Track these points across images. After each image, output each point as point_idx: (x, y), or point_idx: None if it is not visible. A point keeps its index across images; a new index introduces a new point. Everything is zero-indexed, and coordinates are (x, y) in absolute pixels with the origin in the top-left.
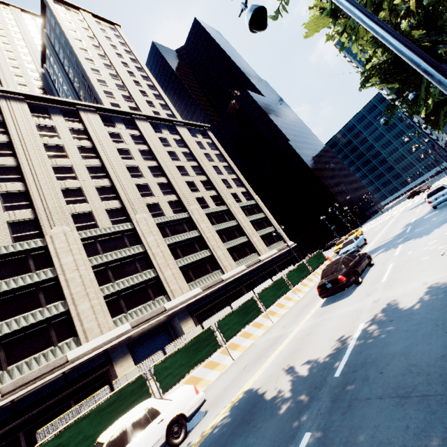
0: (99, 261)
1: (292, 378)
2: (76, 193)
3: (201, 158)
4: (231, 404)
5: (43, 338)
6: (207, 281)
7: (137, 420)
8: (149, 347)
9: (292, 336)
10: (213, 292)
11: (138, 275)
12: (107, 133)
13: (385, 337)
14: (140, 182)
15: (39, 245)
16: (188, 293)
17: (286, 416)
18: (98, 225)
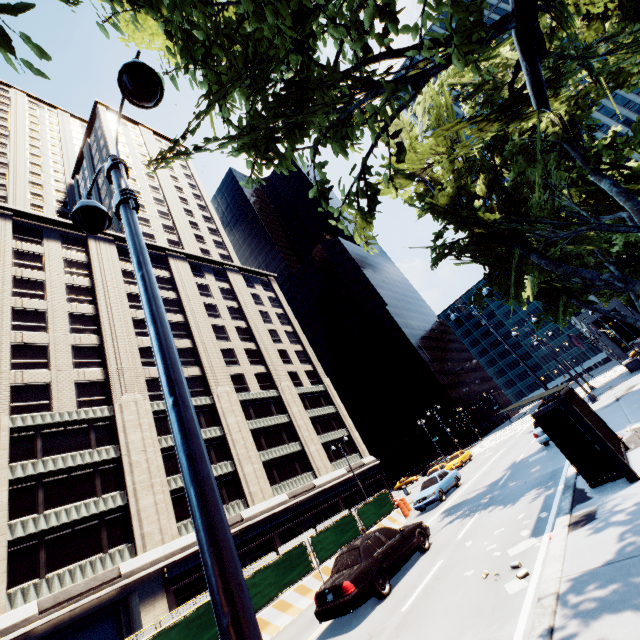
0: (28, 471)
1: None
2: (36, 352)
3: (253, 318)
4: None
5: None
6: None
7: None
8: None
9: None
10: None
11: (92, 501)
12: (119, 271)
13: None
14: (149, 344)
15: None
16: (172, 542)
17: None
18: (53, 406)
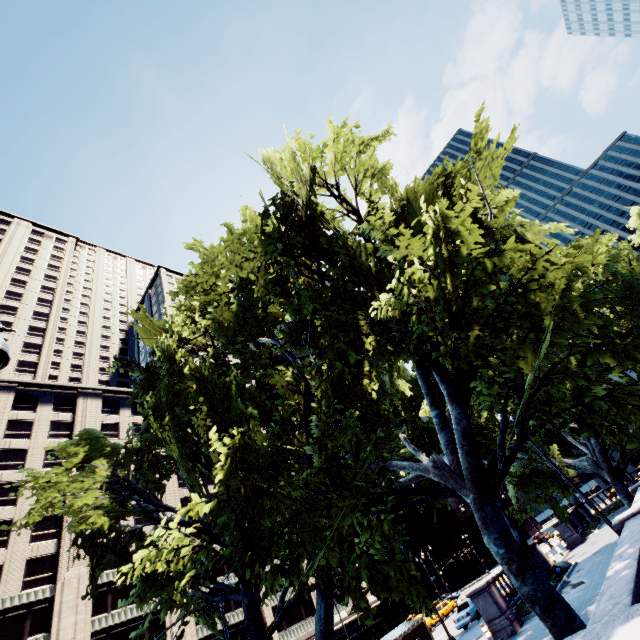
0: (103, 624)
1: None
2: None
3: None
4: None
5: None
6: None
7: None
8: None
9: None
10: None
11: None
12: None
13: None
14: (187, 494)
15: (46, 595)
16: None
17: None
18: None
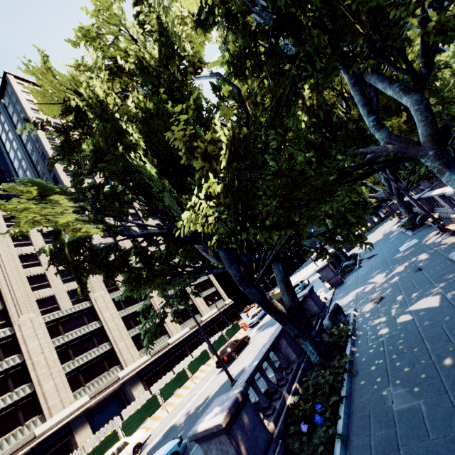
0: (61, 341)
1: (187, 416)
2: (40, 279)
3: None
4: (163, 433)
5: (12, 419)
6: (155, 347)
7: (119, 447)
8: (103, 414)
9: (198, 394)
10: (160, 356)
11: (95, 350)
12: None
13: (217, 394)
14: None
15: (8, 334)
16: (139, 360)
17: (179, 429)
18: (60, 307)
